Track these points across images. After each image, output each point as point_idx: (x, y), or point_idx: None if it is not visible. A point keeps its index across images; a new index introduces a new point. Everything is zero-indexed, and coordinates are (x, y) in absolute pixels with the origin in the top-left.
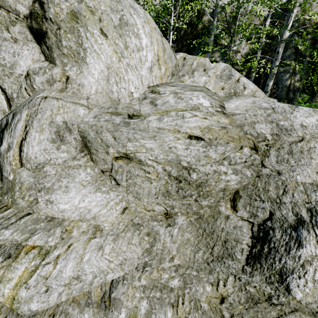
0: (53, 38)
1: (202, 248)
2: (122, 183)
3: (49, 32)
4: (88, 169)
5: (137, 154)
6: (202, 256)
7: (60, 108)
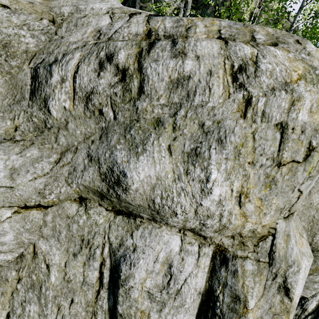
0: None
1: (9, 97)
2: None
3: None
4: None
5: None
6: (7, 101)
7: None
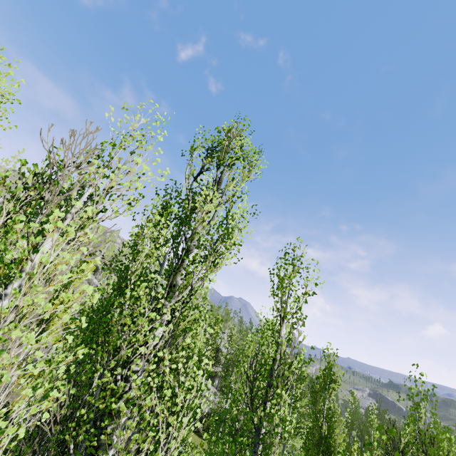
0: None
1: None
2: None
3: None
4: None
5: None
6: None
7: None
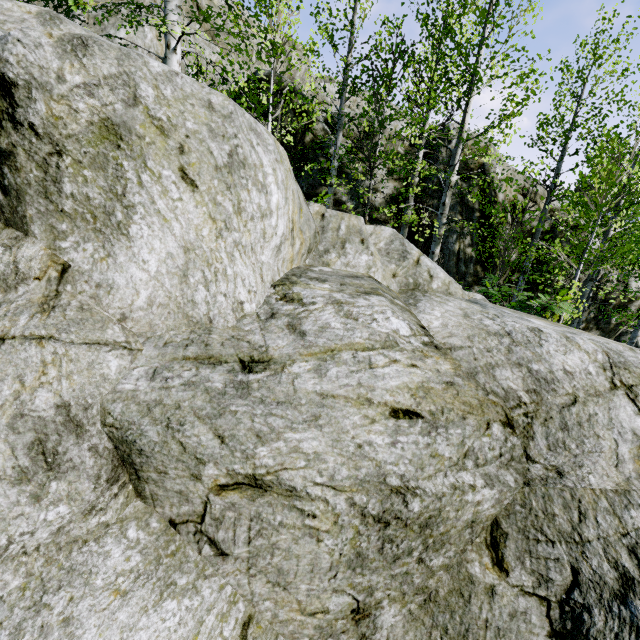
0: (34, 172)
1: None
2: (237, 549)
3: (21, 155)
4: (131, 527)
5: (285, 475)
6: None
7: (48, 366)
